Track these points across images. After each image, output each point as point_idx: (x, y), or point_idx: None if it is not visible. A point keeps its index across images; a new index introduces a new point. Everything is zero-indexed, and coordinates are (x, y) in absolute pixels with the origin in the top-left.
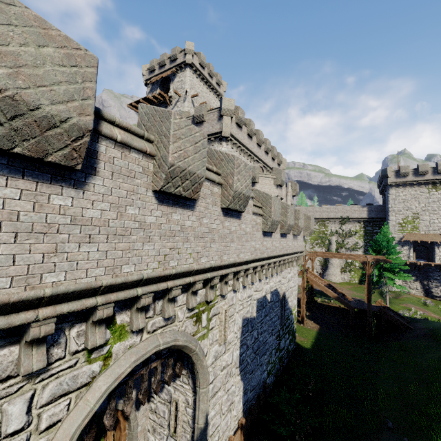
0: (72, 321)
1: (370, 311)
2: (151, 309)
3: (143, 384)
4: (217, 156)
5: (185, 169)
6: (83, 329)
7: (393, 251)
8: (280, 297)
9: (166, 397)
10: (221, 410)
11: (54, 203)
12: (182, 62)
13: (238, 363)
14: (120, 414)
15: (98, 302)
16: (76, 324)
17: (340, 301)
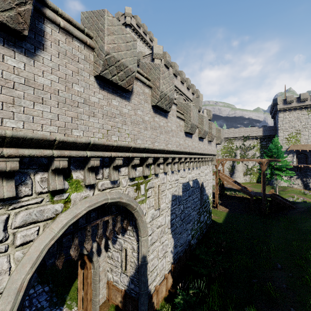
0: (35, 169)
1: (264, 197)
2: (100, 173)
3: (99, 230)
4: (147, 67)
5: (119, 61)
6: (45, 176)
7: (281, 156)
8: (200, 185)
9: (118, 247)
10: (158, 255)
11: (8, 63)
12: (123, 23)
13: (170, 225)
14: (86, 258)
15: (54, 154)
16: (39, 172)
17: (243, 191)
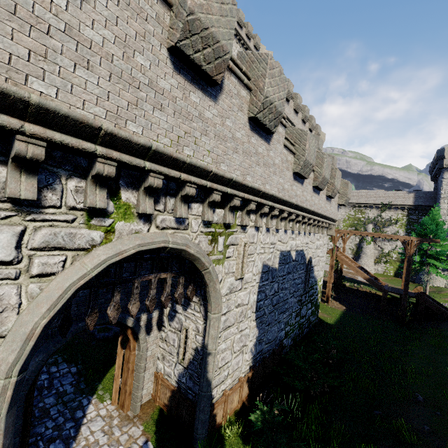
0: (69, 171)
1: (406, 295)
2: (161, 202)
3: (151, 290)
4: (248, 59)
5: (207, 28)
6: (82, 186)
7: (441, 236)
8: (306, 261)
9: (177, 326)
10: (233, 347)
11: None
12: None
13: (255, 308)
14: (130, 333)
15: (98, 150)
16: (75, 178)
17: (372, 283)
